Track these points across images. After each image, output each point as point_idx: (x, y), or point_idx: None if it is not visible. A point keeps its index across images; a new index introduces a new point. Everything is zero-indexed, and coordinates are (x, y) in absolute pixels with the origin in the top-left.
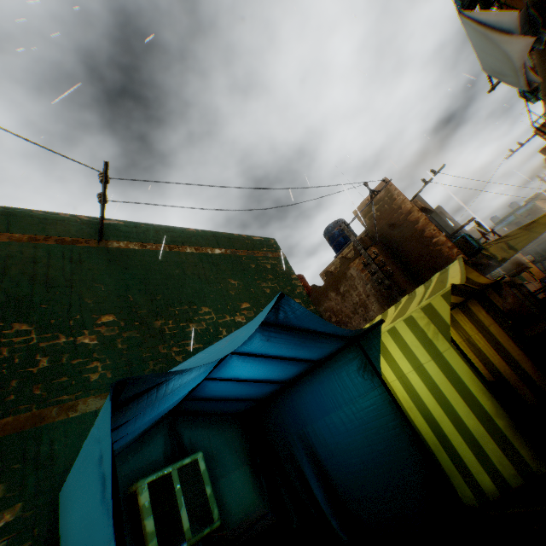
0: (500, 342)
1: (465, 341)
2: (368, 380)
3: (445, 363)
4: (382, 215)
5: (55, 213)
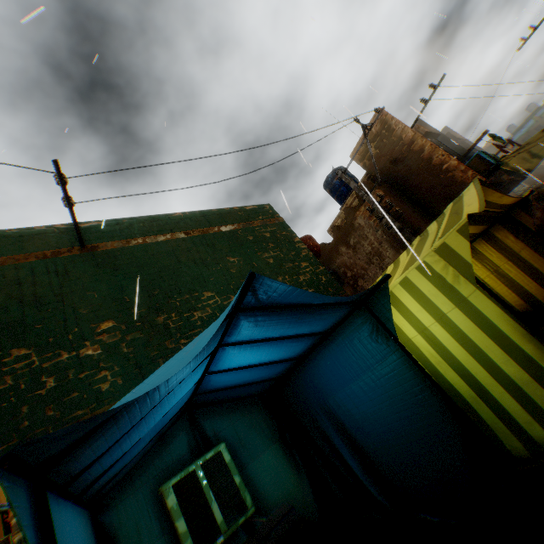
0: (535, 267)
1: (493, 273)
2: (383, 345)
3: (472, 309)
4: (382, 152)
5: (29, 228)
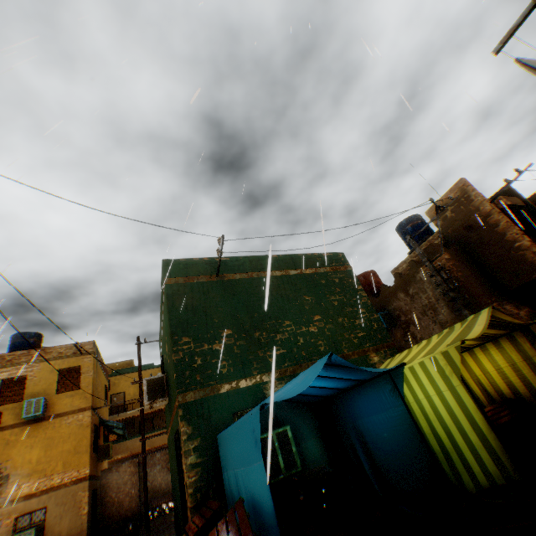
0: None
1: (510, 366)
2: (396, 399)
3: (457, 394)
4: (457, 216)
5: (190, 259)
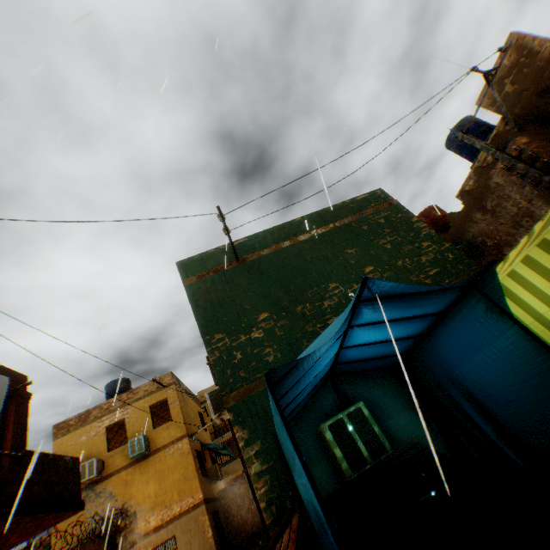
0: None
1: None
2: (498, 322)
3: None
4: (521, 86)
5: (204, 253)
